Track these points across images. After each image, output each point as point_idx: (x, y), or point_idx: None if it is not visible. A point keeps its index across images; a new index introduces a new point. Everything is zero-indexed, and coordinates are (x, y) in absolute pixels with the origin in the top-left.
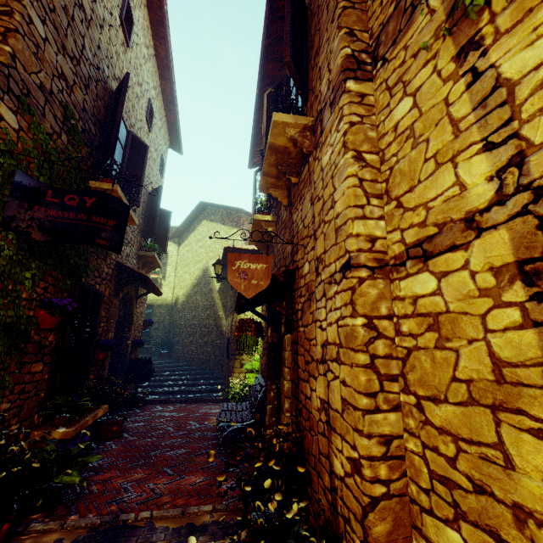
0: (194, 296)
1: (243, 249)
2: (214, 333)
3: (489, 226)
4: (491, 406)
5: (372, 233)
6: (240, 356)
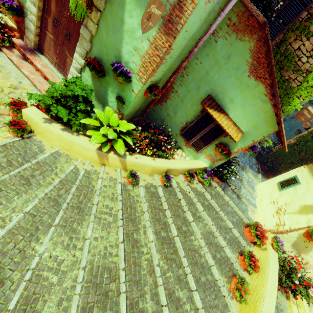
0: None
1: None
2: None
3: None
4: None
5: None
6: None
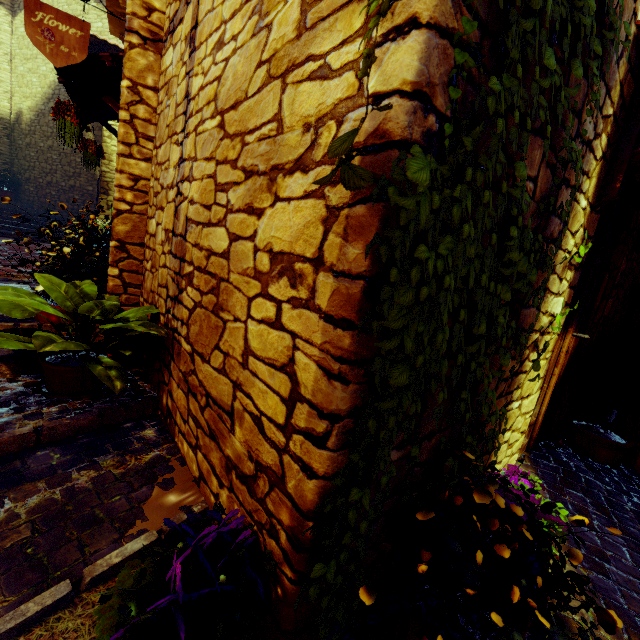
0: (49, 116)
1: (113, 47)
2: (83, 175)
3: (190, 1)
4: (171, 136)
5: (150, 2)
6: (107, 196)
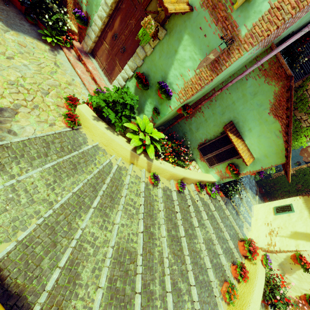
0: None
1: None
2: None
3: None
4: None
5: None
6: None
